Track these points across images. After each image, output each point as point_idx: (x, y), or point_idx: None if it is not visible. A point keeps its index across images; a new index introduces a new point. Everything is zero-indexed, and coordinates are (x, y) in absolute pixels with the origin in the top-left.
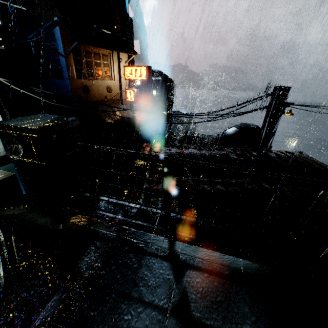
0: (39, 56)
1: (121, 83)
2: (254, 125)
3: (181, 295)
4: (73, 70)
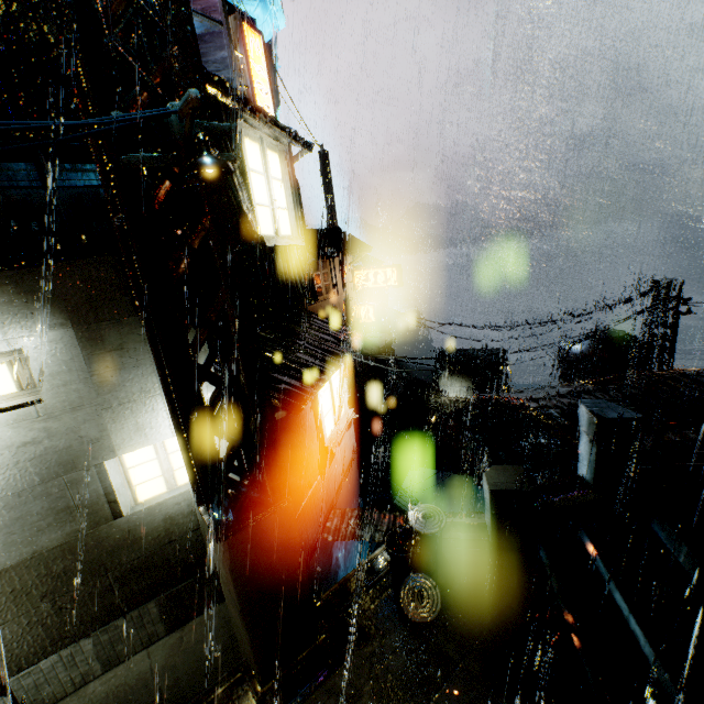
0: None
1: (347, 297)
2: (618, 331)
3: None
4: None
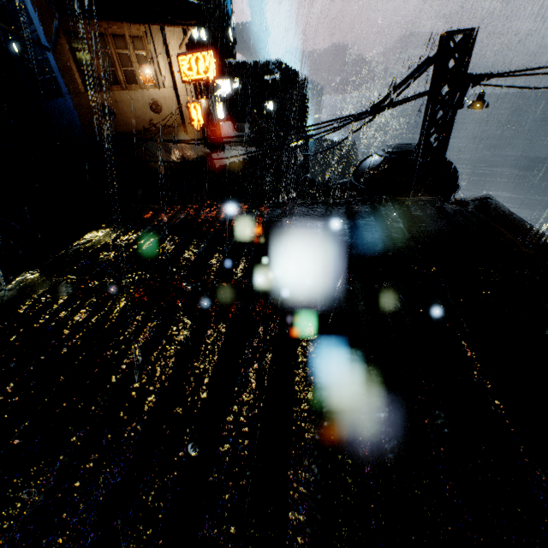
0: (25, 59)
1: (177, 92)
2: None
3: None
4: (74, 76)
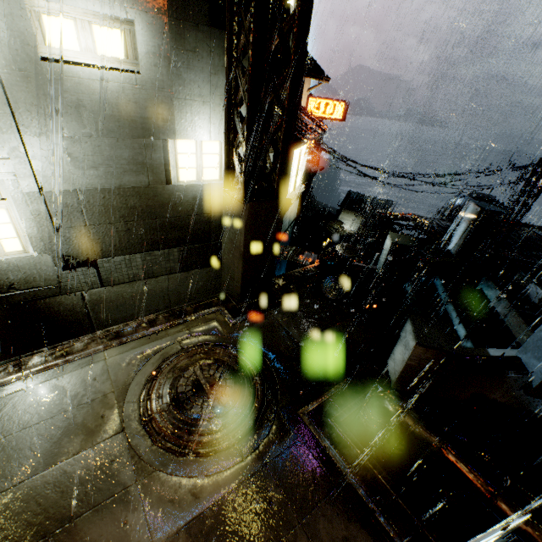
0: None
1: None
2: (492, 196)
3: None
4: None
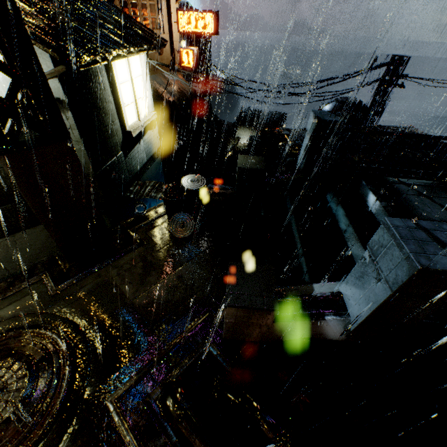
0: None
1: (172, 38)
2: (355, 99)
3: (417, 192)
4: None
